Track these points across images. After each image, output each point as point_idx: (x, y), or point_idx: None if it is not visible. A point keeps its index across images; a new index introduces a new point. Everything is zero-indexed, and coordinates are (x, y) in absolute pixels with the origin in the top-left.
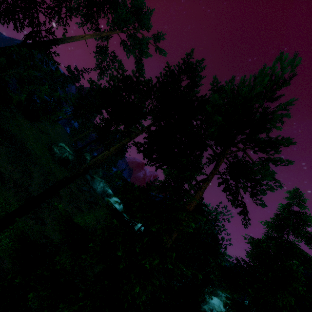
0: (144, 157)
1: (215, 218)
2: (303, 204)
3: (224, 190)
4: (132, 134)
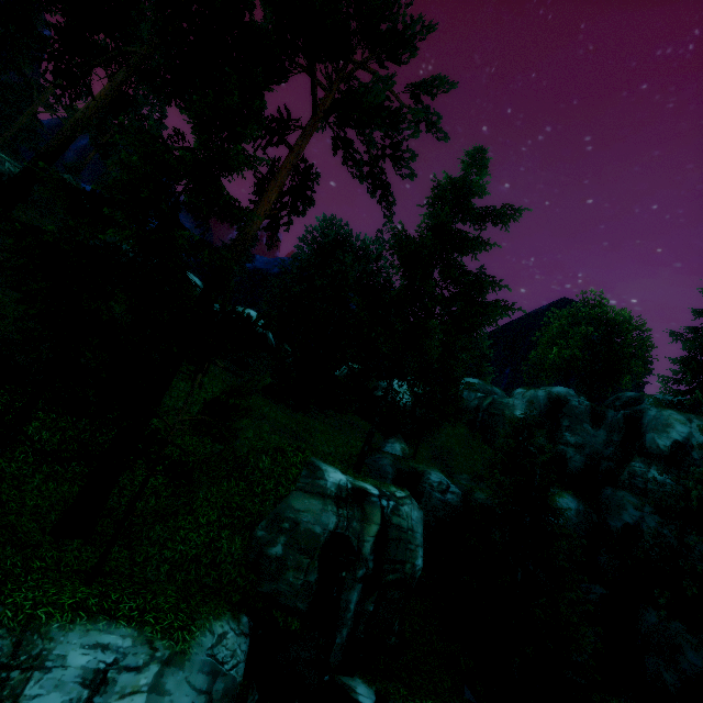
0: (170, 101)
1: (378, 256)
2: (486, 171)
3: (345, 158)
4: (162, 104)
